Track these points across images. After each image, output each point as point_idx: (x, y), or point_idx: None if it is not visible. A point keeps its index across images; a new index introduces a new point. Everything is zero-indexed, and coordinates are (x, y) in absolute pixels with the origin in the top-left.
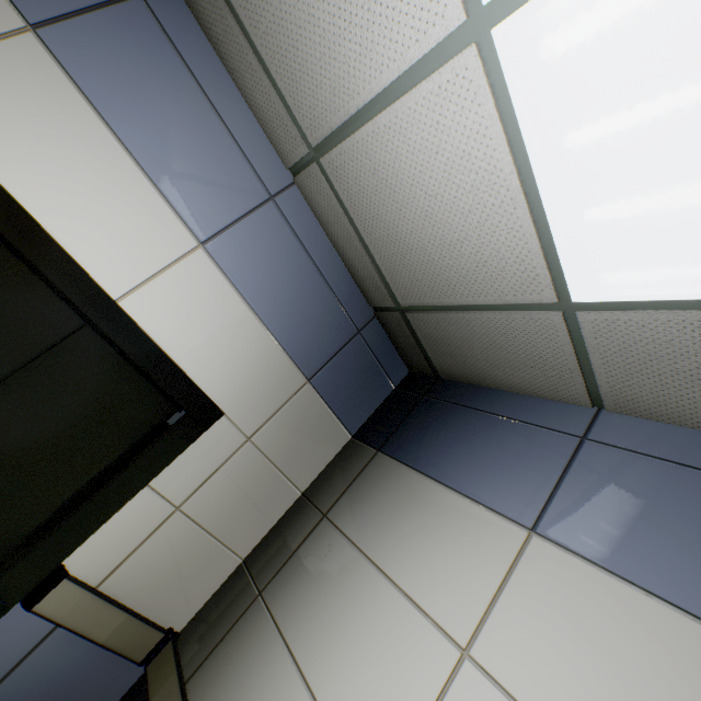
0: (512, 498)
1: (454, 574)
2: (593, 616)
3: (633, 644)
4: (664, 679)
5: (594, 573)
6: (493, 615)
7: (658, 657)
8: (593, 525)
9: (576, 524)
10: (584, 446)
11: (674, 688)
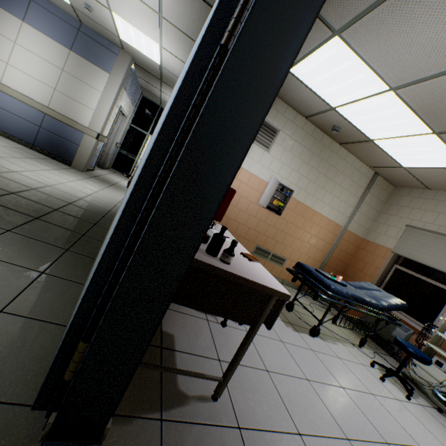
0: (18, 14)
1: (9, 30)
2: (35, 37)
3: (40, 40)
4: (43, 44)
5: (35, 30)
6: (19, 37)
7: (43, 41)
8: (34, 21)
9: (31, 21)
10: (32, 2)
11: (44, 45)
